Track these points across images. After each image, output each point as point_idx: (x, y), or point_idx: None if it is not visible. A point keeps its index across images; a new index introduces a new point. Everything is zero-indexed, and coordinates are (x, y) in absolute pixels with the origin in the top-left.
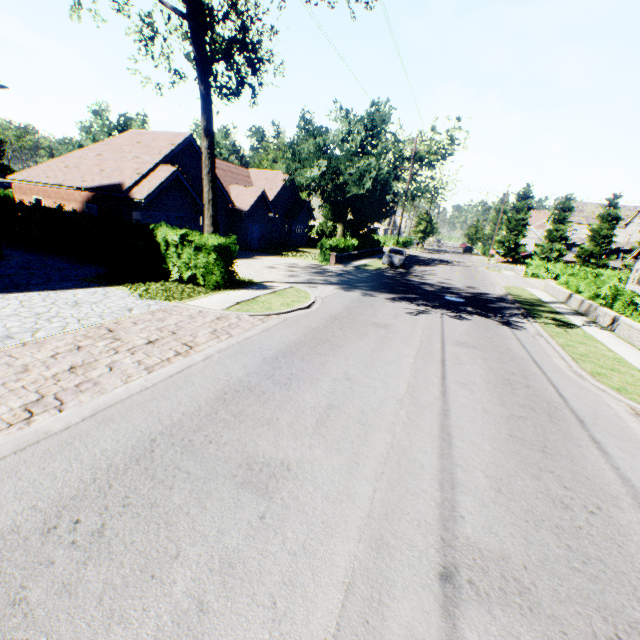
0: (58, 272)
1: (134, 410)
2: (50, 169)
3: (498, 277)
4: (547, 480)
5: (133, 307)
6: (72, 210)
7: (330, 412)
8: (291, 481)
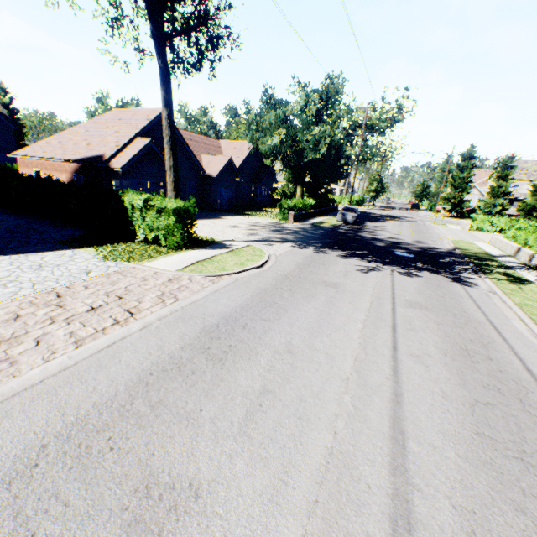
0: (39, 235)
1: (40, 400)
2: (47, 145)
3: (445, 231)
4: (536, 514)
5: (92, 269)
6: (64, 180)
7: (263, 399)
8: (195, 518)
